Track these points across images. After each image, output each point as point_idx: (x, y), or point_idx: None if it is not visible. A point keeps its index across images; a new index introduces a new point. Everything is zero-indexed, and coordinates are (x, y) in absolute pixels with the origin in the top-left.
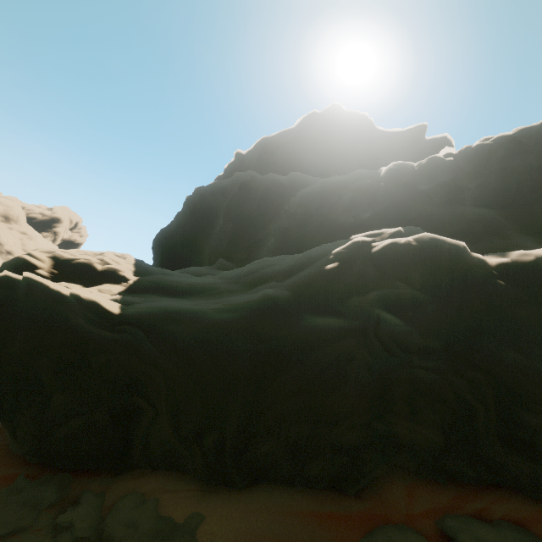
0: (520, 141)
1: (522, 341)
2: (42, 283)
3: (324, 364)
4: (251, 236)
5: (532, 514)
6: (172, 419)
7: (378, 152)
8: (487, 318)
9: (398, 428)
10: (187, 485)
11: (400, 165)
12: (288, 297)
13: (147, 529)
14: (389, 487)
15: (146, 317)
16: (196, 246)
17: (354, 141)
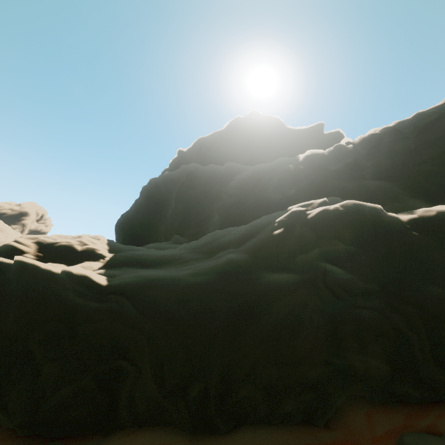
0: (399, 131)
1: (440, 278)
2: (34, 264)
3: (284, 313)
4: (199, 215)
5: None
6: (156, 376)
7: (290, 144)
8: (410, 262)
9: (353, 361)
10: (174, 437)
11: (314, 152)
12: (247, 259)
13: None
14: (351, 415)
15: (130, 285)
16: (152, 226)
17: (271, 137)
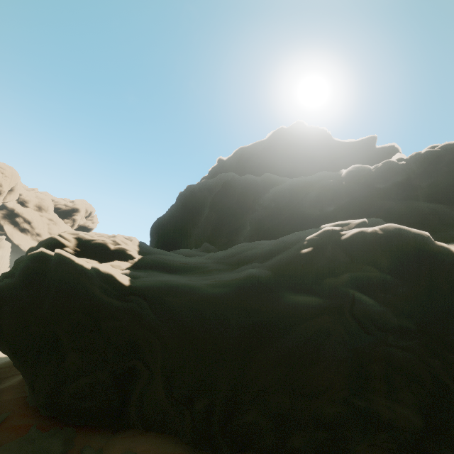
0: None
1: None
2: (70, 258)
3: (303, 338)
4: (231, 225)
5: None
6: (166, 383)
7: (336, 157)
8: None
9: (377, 406)
10: (177, 448)
11: (359, 168)
12: (269, 276)
13: None
14: None
15: (150, 289)
16: (185, 232)
17: (315, 150)
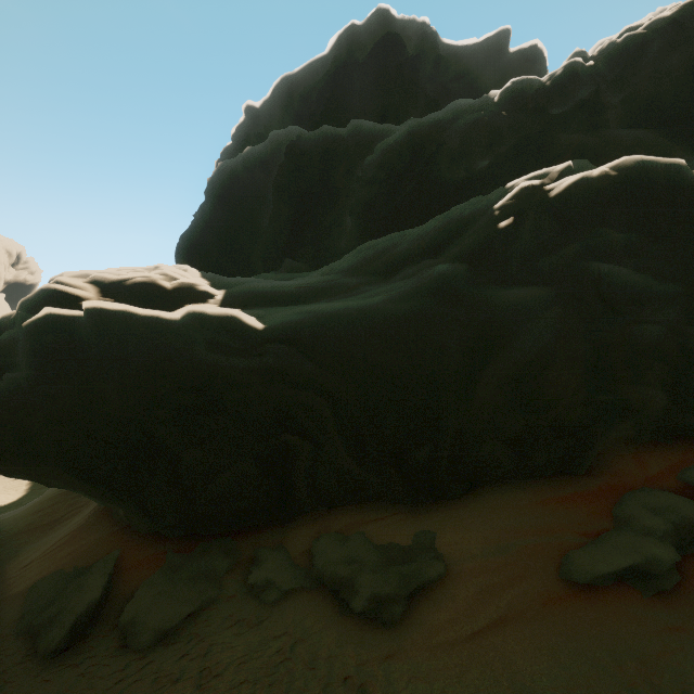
0: (684, 24)
1: None
2: (125, 310)
3: (529, 343)
4: (318, 222)
5: None
6: (352, 446)
7: (450, 79)
8: None
9: (627, 395)
10: (389, 511)
11: (523, 83)
12: (467, 271)
13: (374, 560)
14: (614, 459)
15: (300, 326)
16: (239, 251)
17: (416, 66)
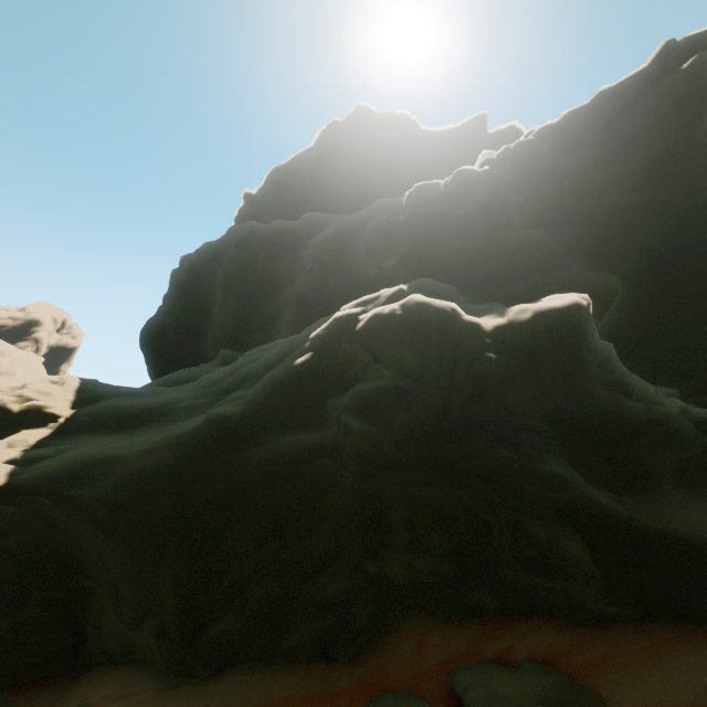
0: (567, 131)
1: (520, 432)
2: None
3: (295, 498)
4: (262, 311)
5: (563, 646)
6: (114, 603)
7: (429, 161)
8: (476, 408)
9: (391, 567)
10: (145, 684)
11: (424, 187)
12: (242, 415)
13: None
14: (396, 640)
15: (42, 481)
16: (196, 336)
17: (393, 153)
